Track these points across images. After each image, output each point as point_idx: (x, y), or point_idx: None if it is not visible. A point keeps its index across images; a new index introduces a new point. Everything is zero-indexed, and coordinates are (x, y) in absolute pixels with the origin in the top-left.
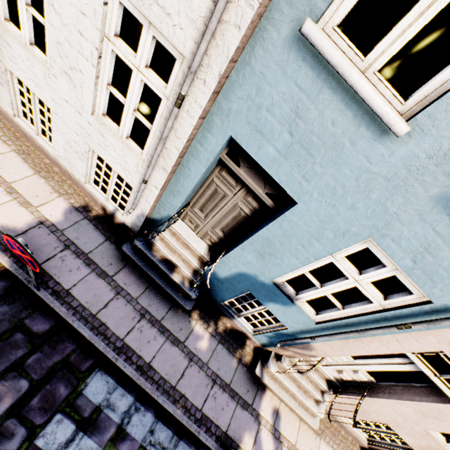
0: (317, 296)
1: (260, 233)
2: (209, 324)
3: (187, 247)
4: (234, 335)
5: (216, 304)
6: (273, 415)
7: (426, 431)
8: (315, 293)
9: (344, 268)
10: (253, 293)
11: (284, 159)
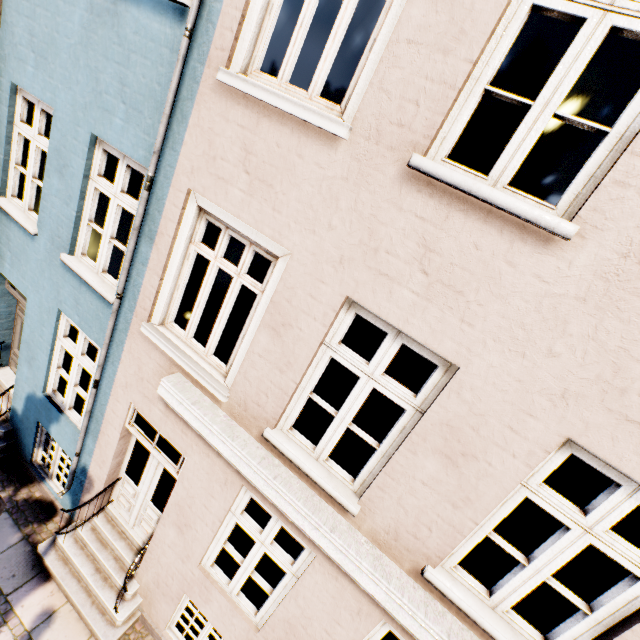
0: (71, 393)
1: (23, 339)
2: (6, 489)
3: (6, 394)
4: (39, 507)
5: (26, 464)
6: (38, 618)
7: (206, 572)
8: (69, 390)
9: (68, 348)
10: (41, 420)
11: (13, 269)
